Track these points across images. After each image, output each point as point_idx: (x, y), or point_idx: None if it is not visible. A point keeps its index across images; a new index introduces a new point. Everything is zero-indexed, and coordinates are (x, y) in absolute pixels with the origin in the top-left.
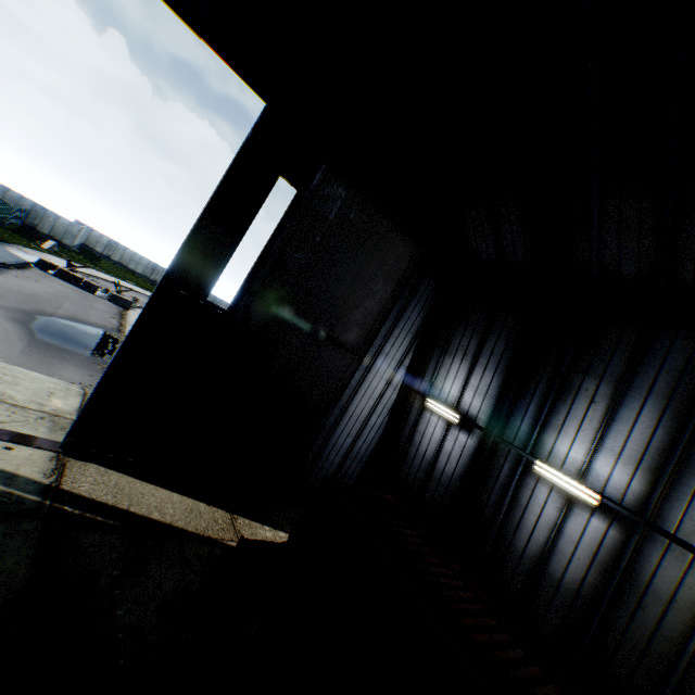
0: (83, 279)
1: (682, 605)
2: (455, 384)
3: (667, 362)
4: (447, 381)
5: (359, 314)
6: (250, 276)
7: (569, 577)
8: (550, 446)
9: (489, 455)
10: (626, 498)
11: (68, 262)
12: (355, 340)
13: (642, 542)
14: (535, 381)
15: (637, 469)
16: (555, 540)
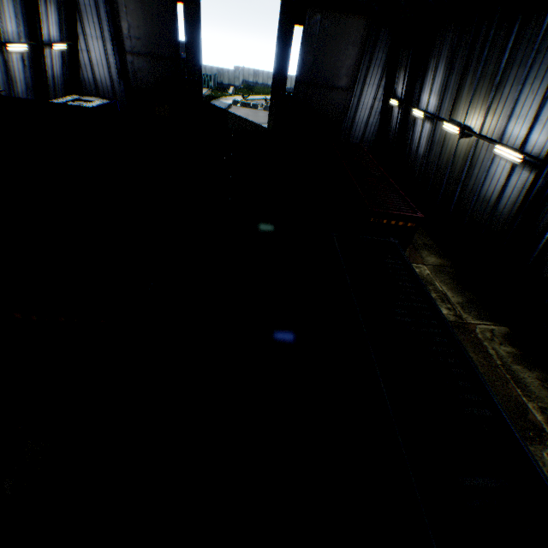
0: (250, 104)
1: (439, 142)
2: (401, 87)
3: (448, 40)
4: (399, 86)
5: (344, 71)
6: (296, 76)
7: (421, 151)
8: (421, 101)
9: (407, 116)
10: (434, 111)
11: (242, 97)
12: (346, 84)
13: (435, 126)
14: (420, 70)
15: (437, 96)
16: (420, 140)
